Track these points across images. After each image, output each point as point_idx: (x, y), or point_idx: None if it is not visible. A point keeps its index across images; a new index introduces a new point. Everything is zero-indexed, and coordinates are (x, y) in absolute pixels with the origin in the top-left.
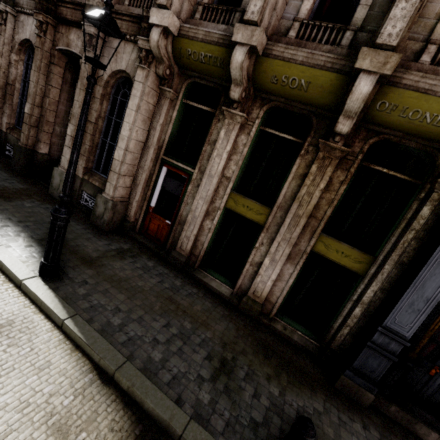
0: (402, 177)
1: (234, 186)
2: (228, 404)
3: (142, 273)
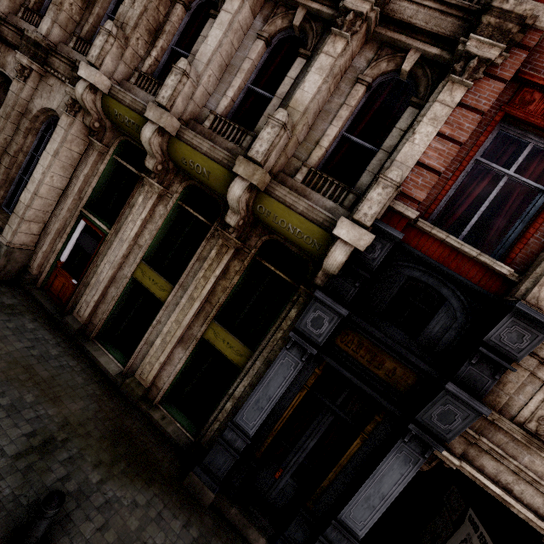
0: (285, 277)
1: (146, 256)
2: (17, 482)
3: (9, 335)
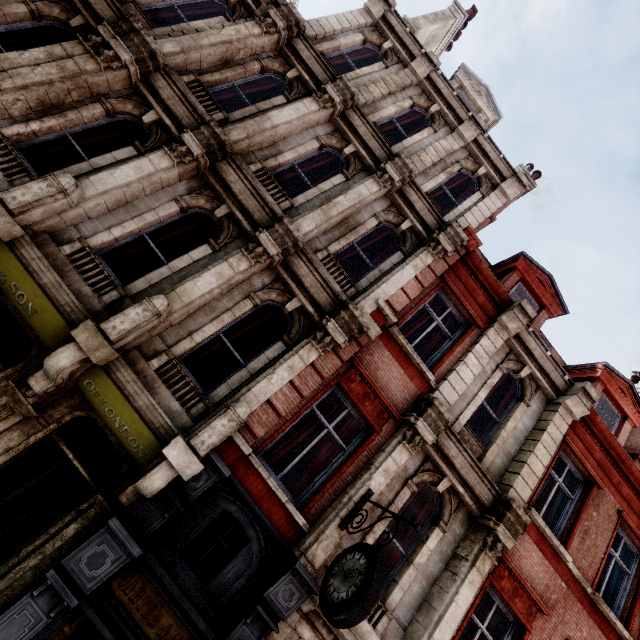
0: (84, 472)
1: None
2: None
3: None
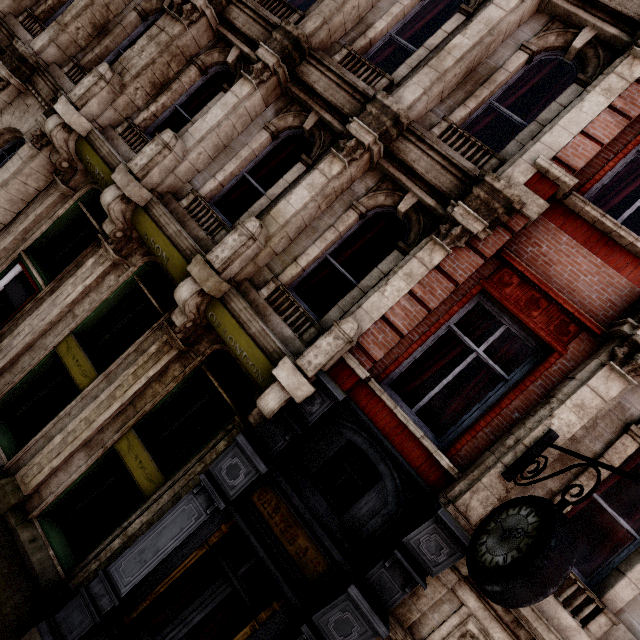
0: (227, 398)
1: (79, 329)
2: None
3: None
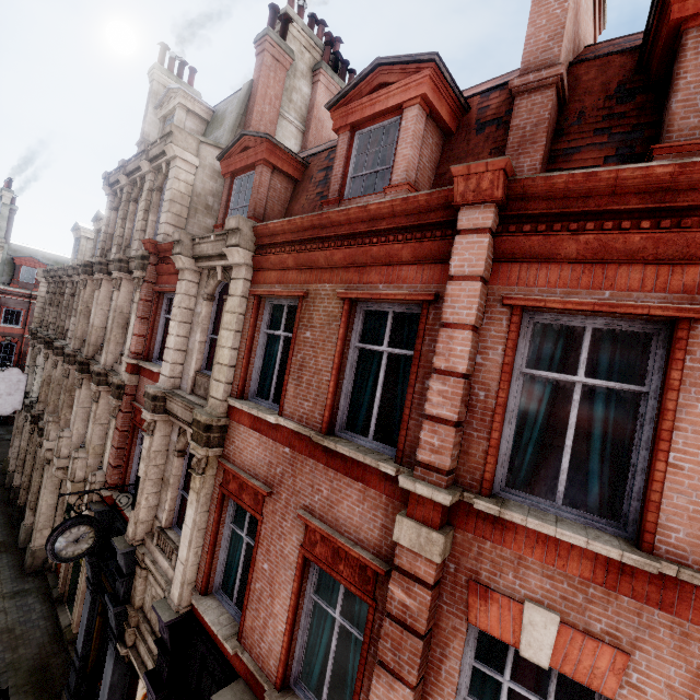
0: None
1: None
2: None
3: (14, 610)
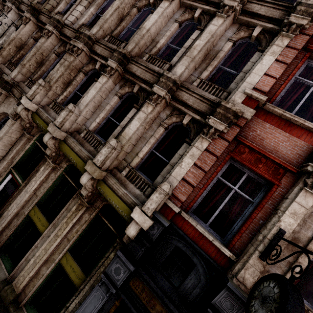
0: (112, 229)
1: (39, 202)
2: None
3: None
